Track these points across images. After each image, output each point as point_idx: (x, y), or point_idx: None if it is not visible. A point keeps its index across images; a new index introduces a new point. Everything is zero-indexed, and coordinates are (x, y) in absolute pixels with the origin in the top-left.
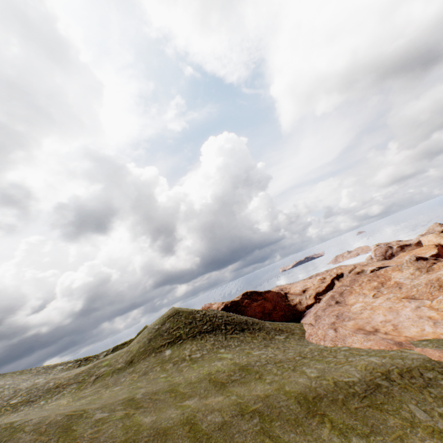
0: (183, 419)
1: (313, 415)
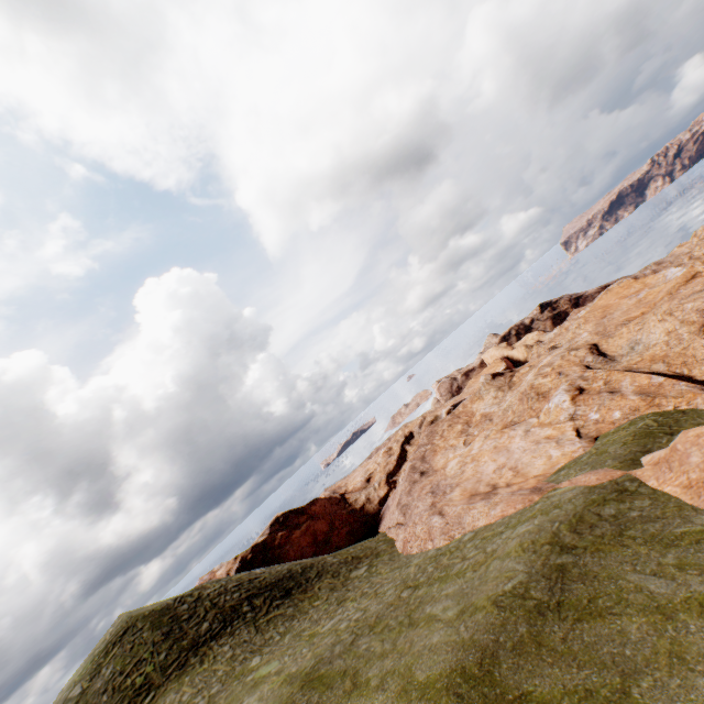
0: None
1: None
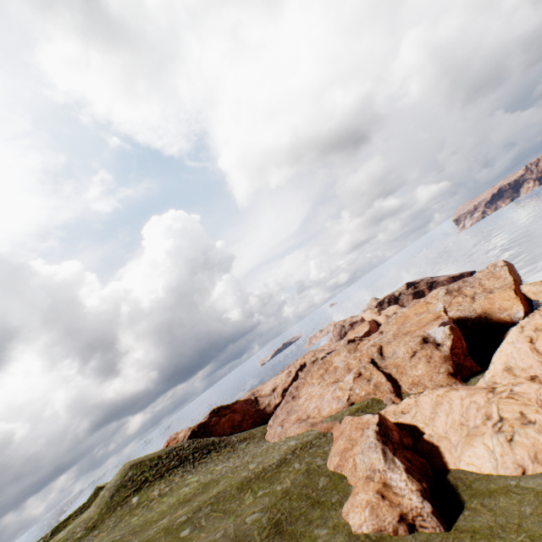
0: (160, 529)
1: (244, 490)
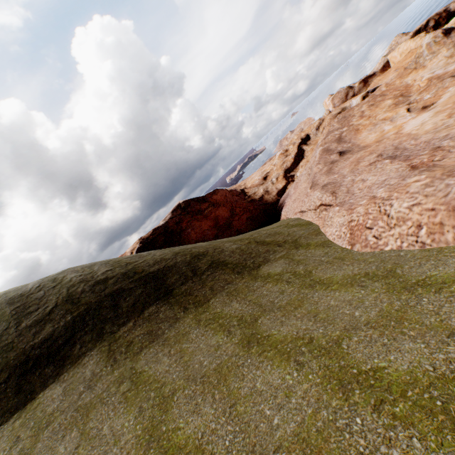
0: None
1: None
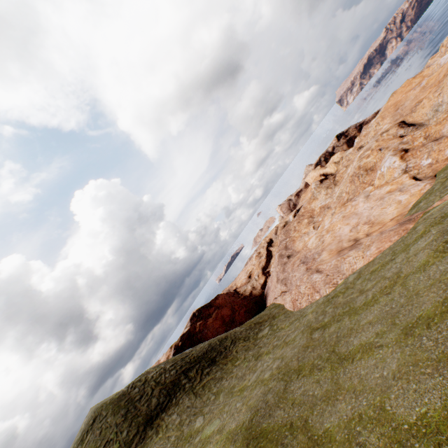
0: None
1: None
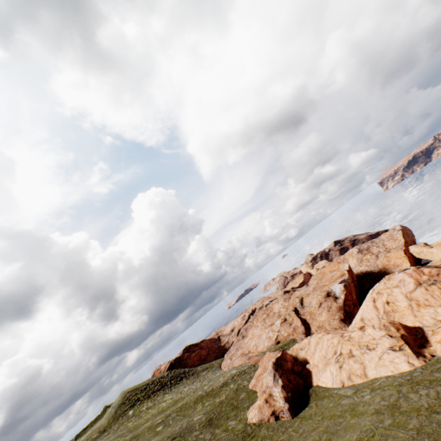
0: (145, 428)
1: (197, 402)
